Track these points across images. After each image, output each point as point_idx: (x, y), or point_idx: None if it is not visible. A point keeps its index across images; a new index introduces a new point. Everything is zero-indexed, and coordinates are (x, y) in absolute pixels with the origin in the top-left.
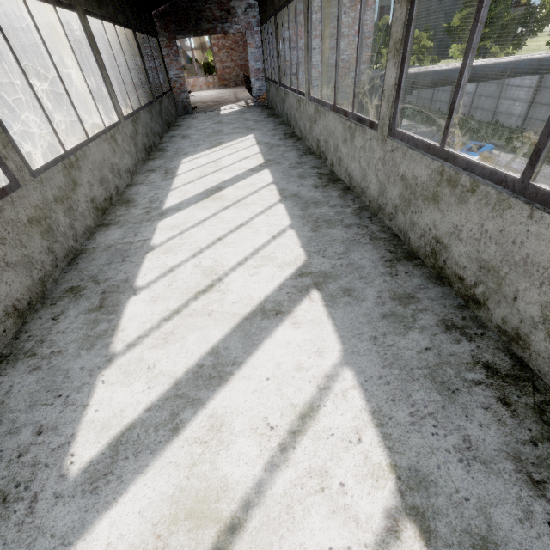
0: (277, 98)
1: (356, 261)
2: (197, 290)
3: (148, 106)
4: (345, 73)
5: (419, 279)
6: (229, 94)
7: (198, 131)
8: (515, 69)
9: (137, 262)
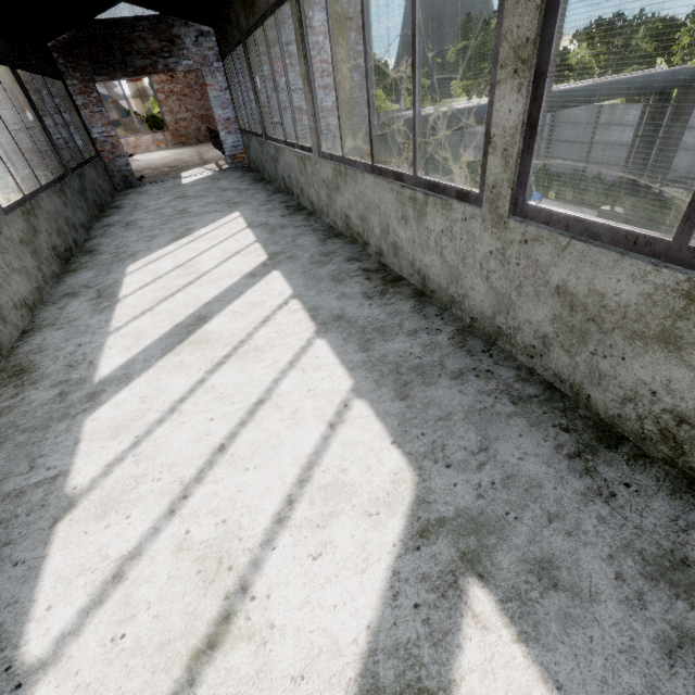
0: (263, 156)
1: (516, 468)
2: (191, 647)
3: (56, 185)
4: (346, 118)
5: (663, 500)
6: (191, 154)
7: (151, 213)
8: None
9: (31, 560)
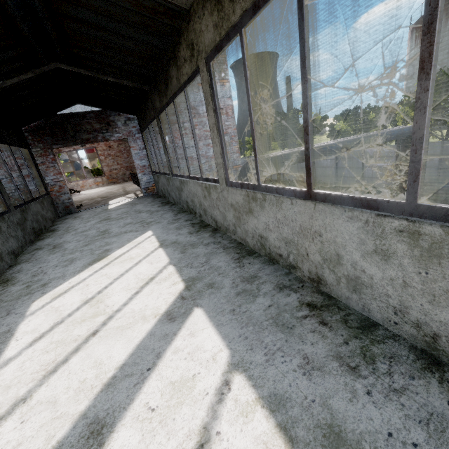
0: (169, 187)
1: None
2: None
3: None
4: None
5: None
6: (118, 188)
7: (78, 234)
8: (346, 146)
9: None
